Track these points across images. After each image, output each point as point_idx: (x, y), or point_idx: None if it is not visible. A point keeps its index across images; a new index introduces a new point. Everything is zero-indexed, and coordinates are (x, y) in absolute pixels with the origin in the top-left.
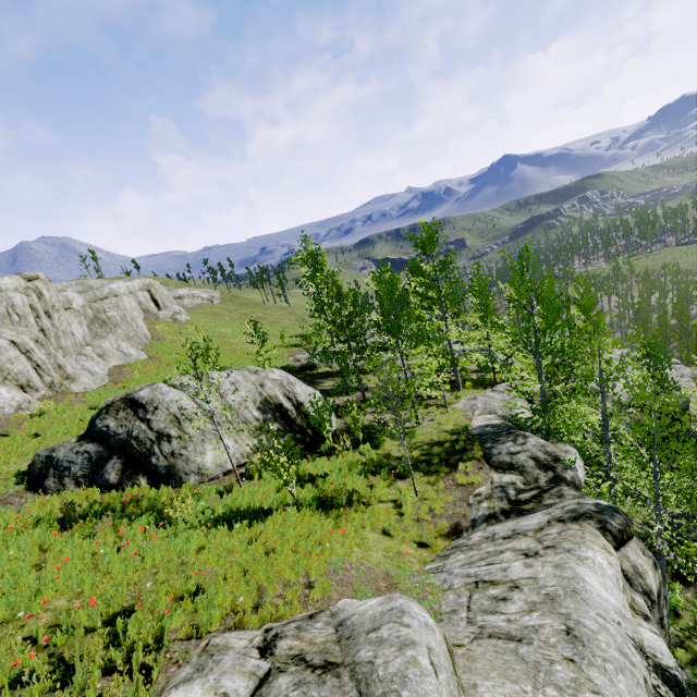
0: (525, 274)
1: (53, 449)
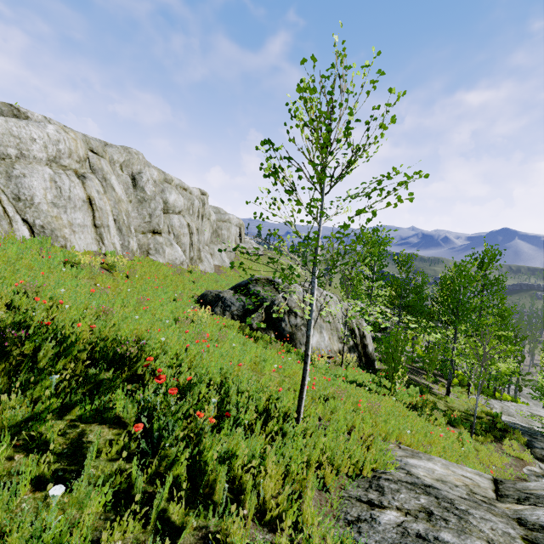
0: None
1: (220, 291)
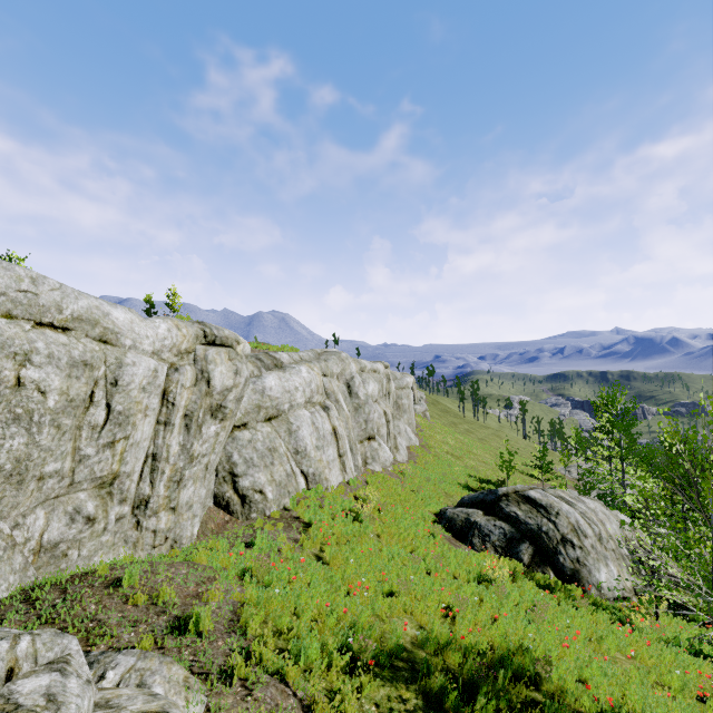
0: None
1: (468, 513)
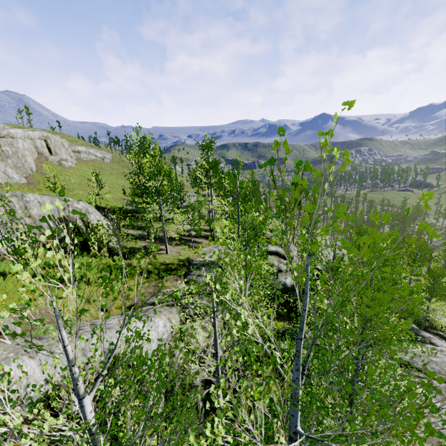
0: (238, 177)
1: None
